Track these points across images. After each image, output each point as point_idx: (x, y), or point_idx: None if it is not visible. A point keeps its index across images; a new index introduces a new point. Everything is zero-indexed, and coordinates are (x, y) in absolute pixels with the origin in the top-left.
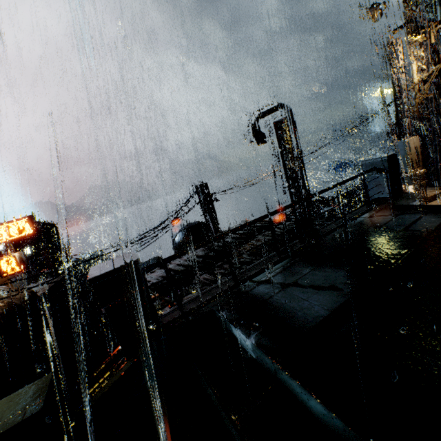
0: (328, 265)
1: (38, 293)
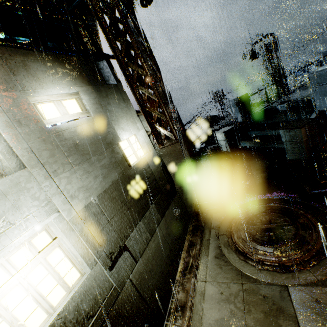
0: (305, 90)
1: None
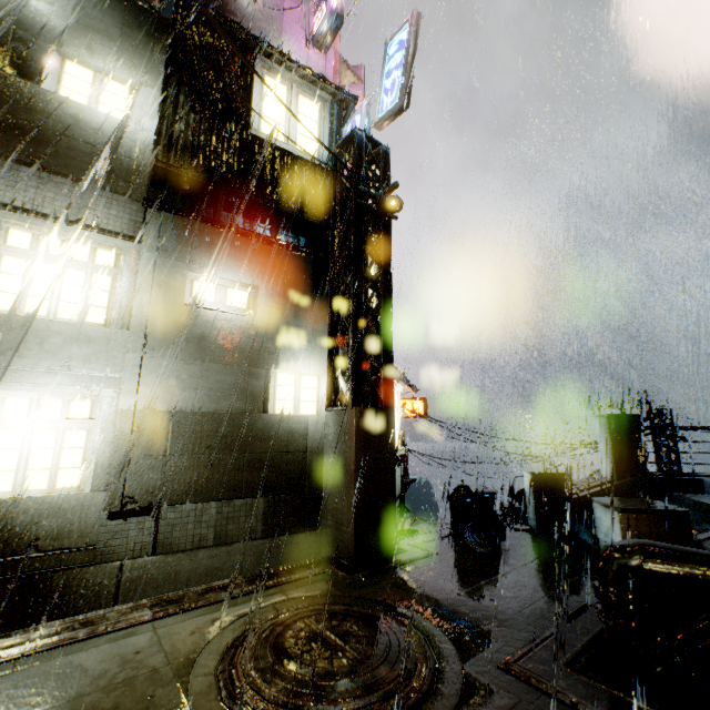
0: None
1: None
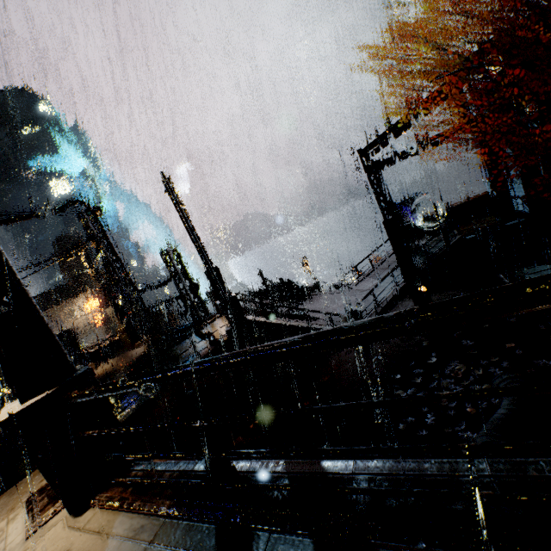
0: None
1: None
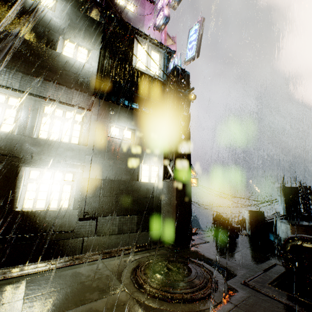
0: None
1: None
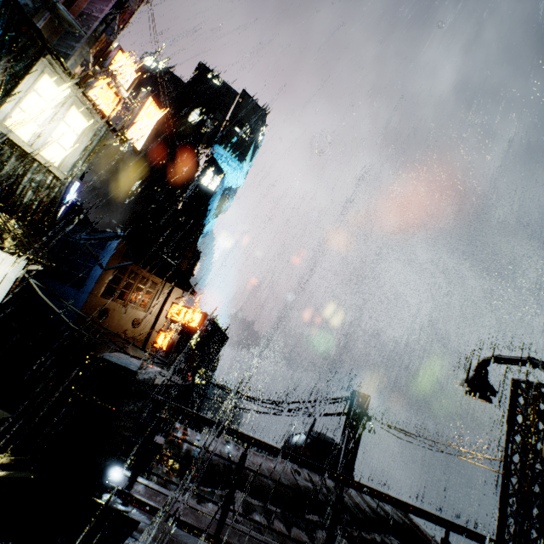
0: None
1: (159, 381)
